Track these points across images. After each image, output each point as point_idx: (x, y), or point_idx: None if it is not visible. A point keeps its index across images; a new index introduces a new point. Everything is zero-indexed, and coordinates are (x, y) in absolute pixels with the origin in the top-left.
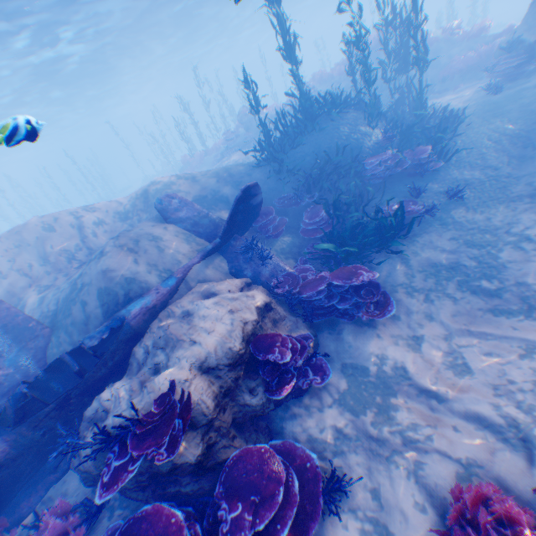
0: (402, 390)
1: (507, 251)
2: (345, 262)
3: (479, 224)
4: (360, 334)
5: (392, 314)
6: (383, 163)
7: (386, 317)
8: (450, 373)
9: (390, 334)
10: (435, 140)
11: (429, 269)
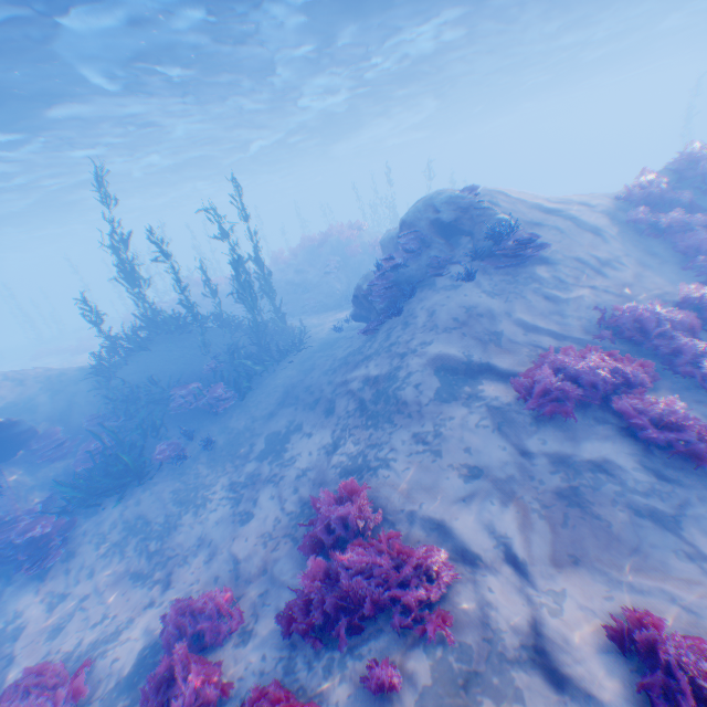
0: (0, 652)
1: (190, 511)
2: (75, 503)
3: (199, 478)
4: (26, 586)
5: (70, 566)
6: (184, 396)
7: (62, 569)
8: (47, 636)
9: (49, 589)
10: (254, 374)
11: (134, 520)
